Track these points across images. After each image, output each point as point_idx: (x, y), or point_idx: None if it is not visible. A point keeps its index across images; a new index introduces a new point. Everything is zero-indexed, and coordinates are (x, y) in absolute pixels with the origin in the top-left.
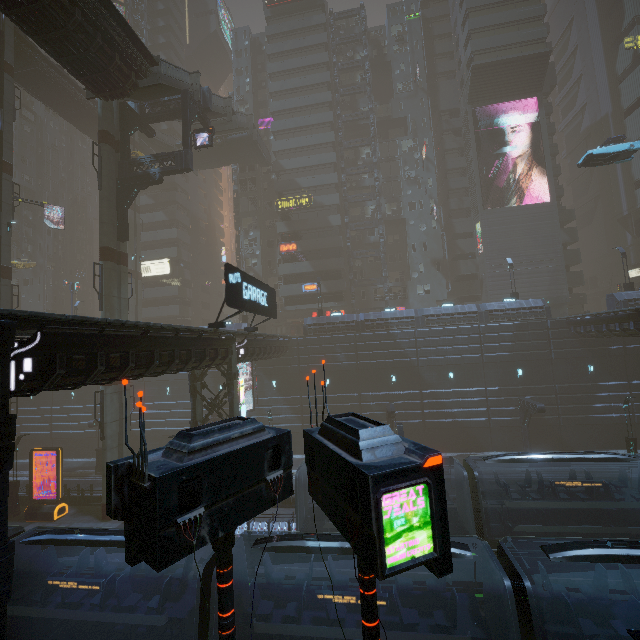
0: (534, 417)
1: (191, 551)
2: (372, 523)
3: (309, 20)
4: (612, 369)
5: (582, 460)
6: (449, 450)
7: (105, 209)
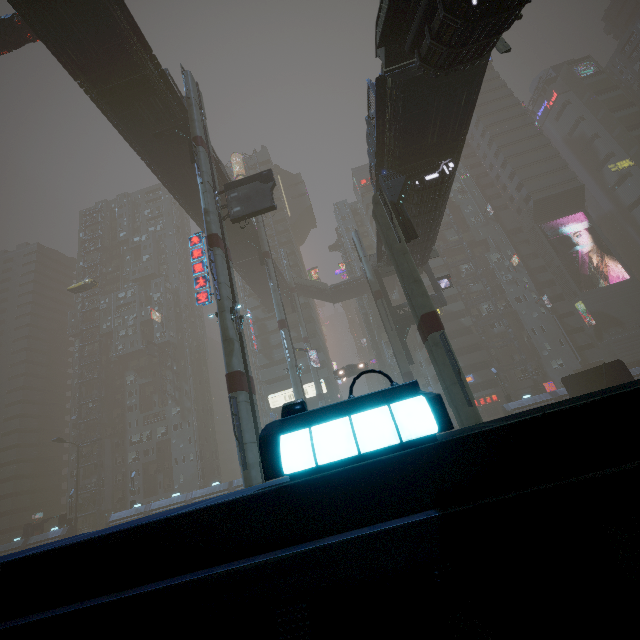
0: None
1: None
2: None
3: None
4: None
5: None
6: None
7: (399, 343)
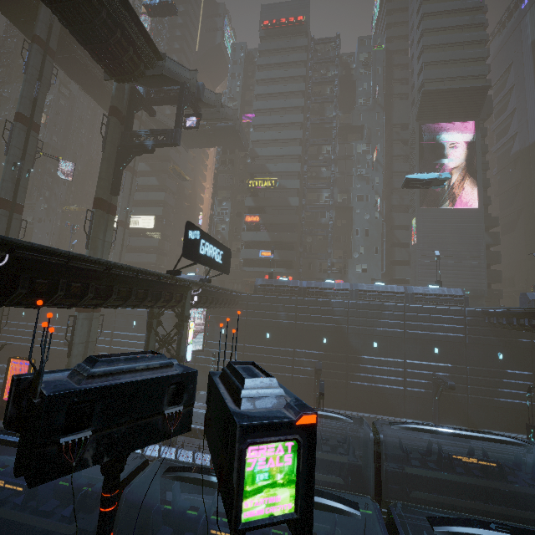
0: (445, 392)
1: (70, 472)
2: (233, 473)
3: (294, 42)
4: (520, 359)
5: (480, 439)
6: (366, 411)
7: (104, 168)
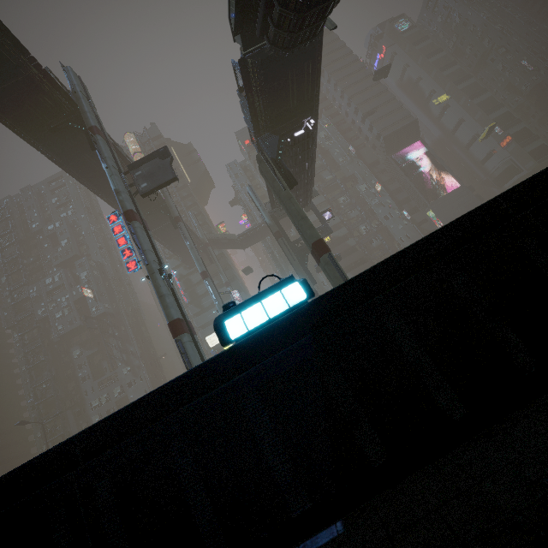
0: None
1: None
2: None
3: None
4: None
5: None
6: None
7: (302, 270)
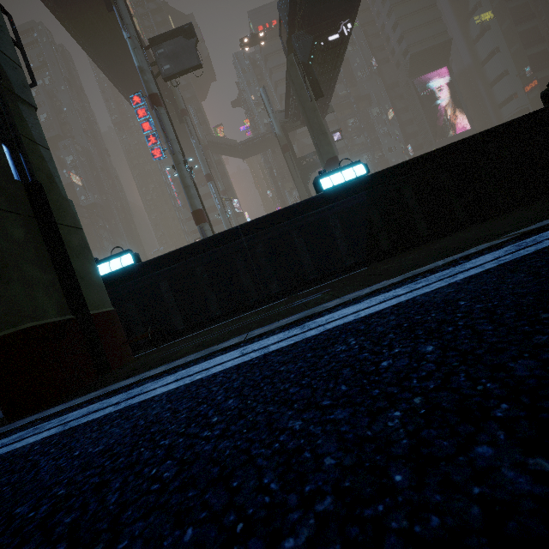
0: None
1: None
2: None
3: None
4: None
5: None
6: None
7: (303, 188)
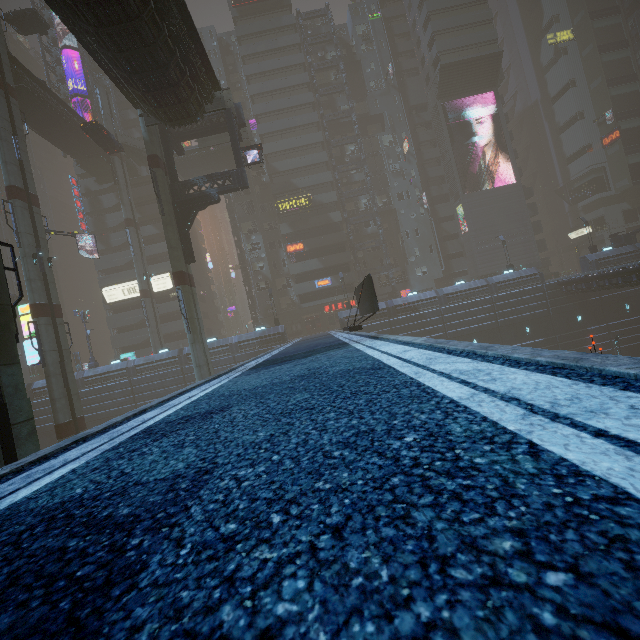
0: None
1: None
2: None
3: (279, 21)
4: (594, 316)
5: None
6: None
7: (172, 234)
